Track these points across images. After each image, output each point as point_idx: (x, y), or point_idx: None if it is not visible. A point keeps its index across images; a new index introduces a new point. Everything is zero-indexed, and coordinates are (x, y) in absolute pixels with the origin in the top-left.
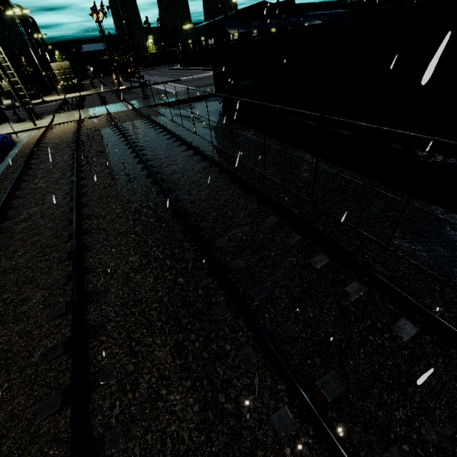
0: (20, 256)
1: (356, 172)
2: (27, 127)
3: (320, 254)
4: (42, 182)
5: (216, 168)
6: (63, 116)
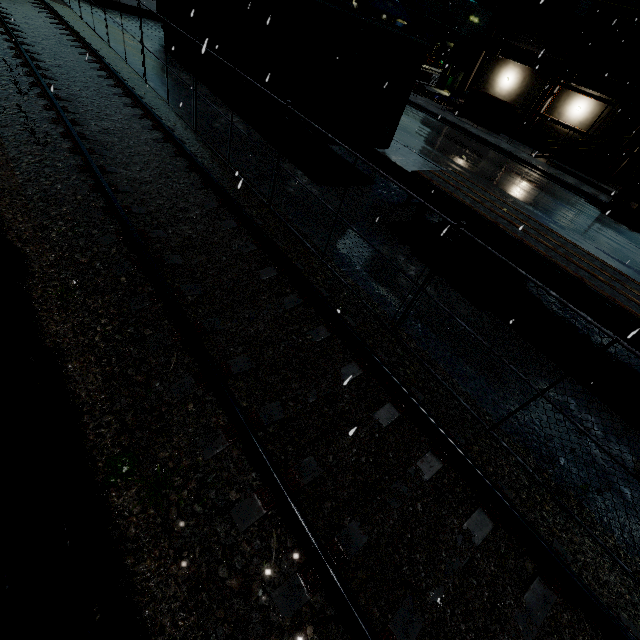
0: None
1: (265, 138)
2: None
3: (171, 152)
4: None
5: (115, 81)
6: None
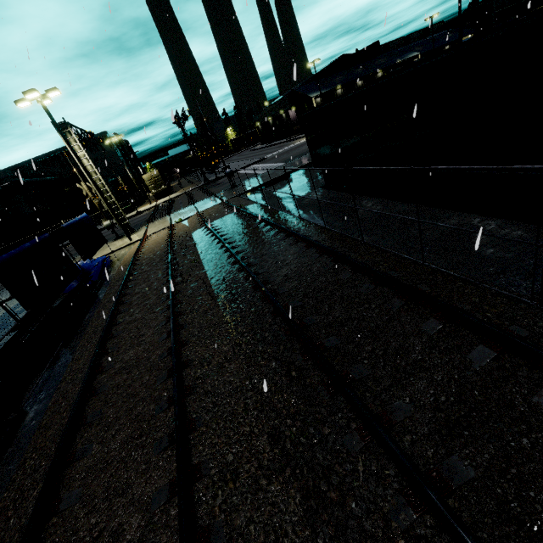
0: (113, 437)
1: None
2: (124, 244)
3: None
4: (137, 312)
5: (343, 263)
6: (155, 224)
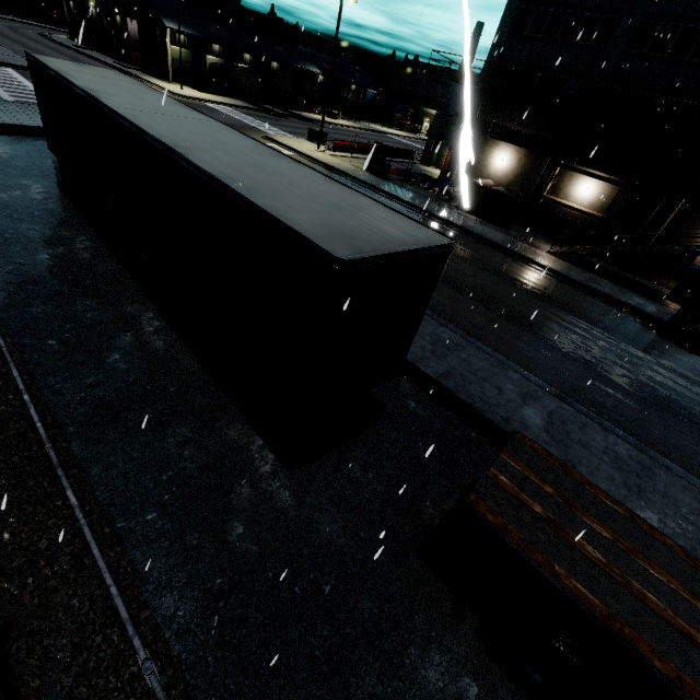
0: None
1: (200, 360)
2: None
3: None
4: None
5: None
6: None
